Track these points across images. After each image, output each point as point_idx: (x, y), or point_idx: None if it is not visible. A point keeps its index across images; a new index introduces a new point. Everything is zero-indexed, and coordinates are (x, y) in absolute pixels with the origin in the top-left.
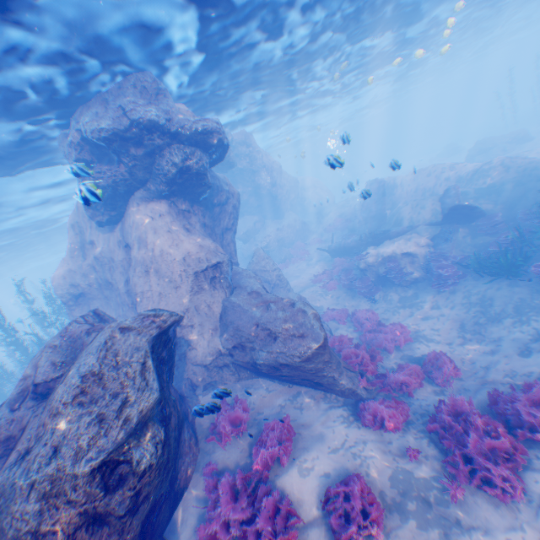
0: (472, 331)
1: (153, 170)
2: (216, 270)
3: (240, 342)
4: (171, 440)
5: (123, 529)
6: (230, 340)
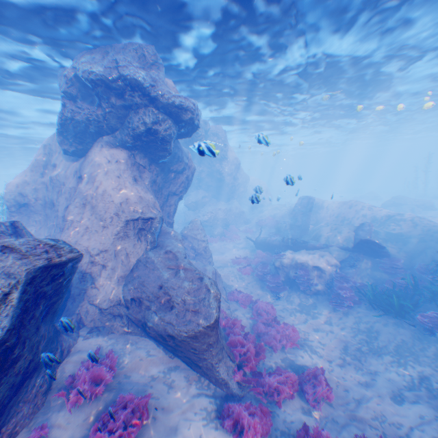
0: (354, 356)
1: (126, 122)
2: (147, 224)
3: (140, 298)
4: (3, 389)
5: None
6: (132, 292)
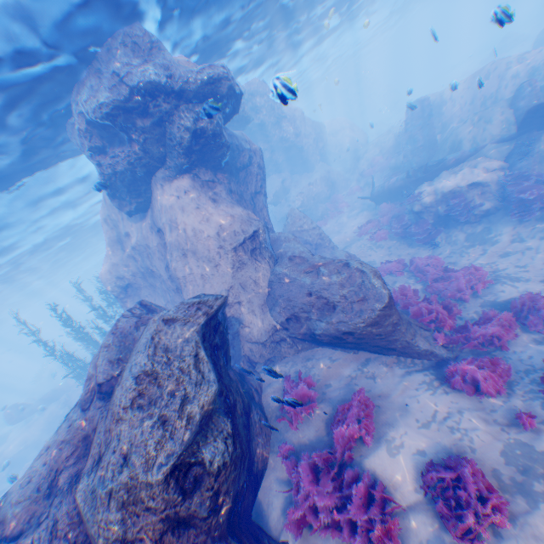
0: None
1: (166, 141)
2: (253, 240)
3: (293, 314)
4: (241, 429)
5: (209, 528)
6: (282, 313)
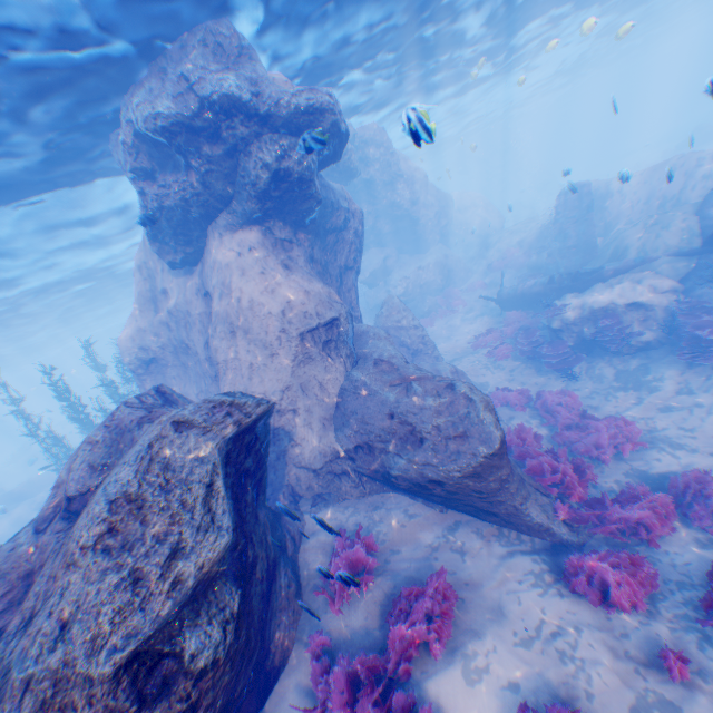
0: None
1: (237, 178)
2: (330, 329)
3: (366, 441)
4: (255, 603)
5: None
6: (350, 436)
